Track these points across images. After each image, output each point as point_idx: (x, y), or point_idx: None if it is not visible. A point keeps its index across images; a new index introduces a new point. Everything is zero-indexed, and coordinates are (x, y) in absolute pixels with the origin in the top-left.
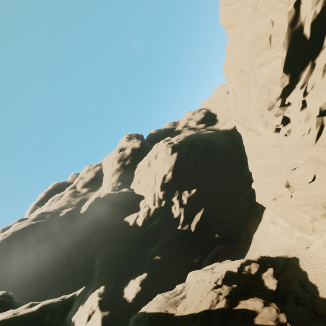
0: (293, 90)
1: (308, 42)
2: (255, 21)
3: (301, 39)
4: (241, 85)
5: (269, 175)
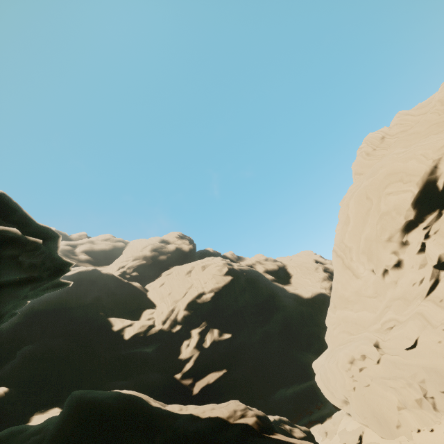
0: (415, 228)
1: (440, 193)
2: (394, 162)
3: (434, 188)
4: (359, 213)
5: (352, 332)
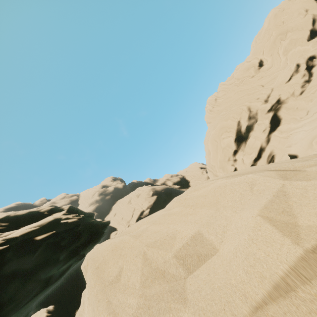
0: (237, 152)
1: (243, 134)
2: (222, 121)
3: (240, 132)
4: (213, 148)
5: None
